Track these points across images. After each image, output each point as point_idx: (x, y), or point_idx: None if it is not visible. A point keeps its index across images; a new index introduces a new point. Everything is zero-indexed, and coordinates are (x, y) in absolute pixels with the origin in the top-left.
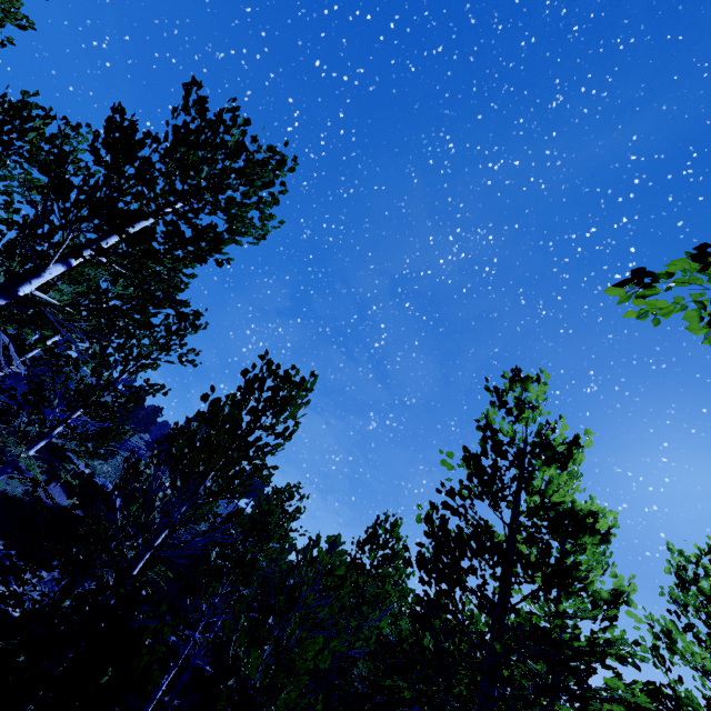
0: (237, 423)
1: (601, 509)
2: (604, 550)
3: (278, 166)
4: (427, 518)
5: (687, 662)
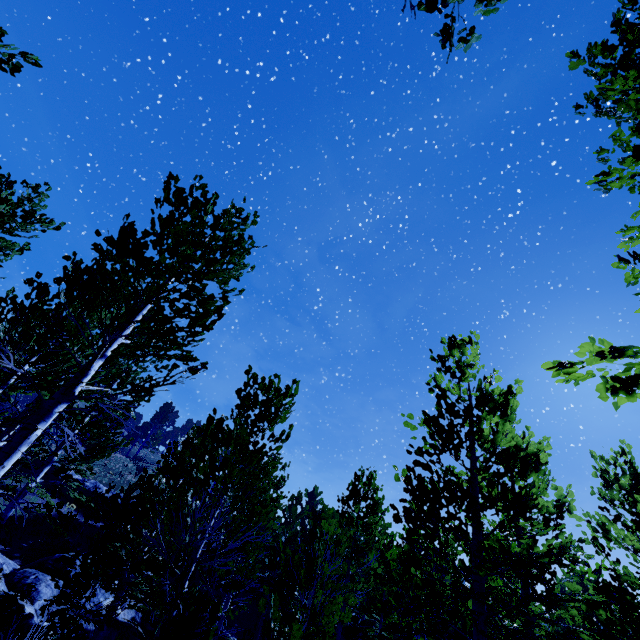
0: (247, 442)
1: (540, 446)
2: (545, 470)
3: (243, 222)
4: (406, 480)
5: (620, 545)
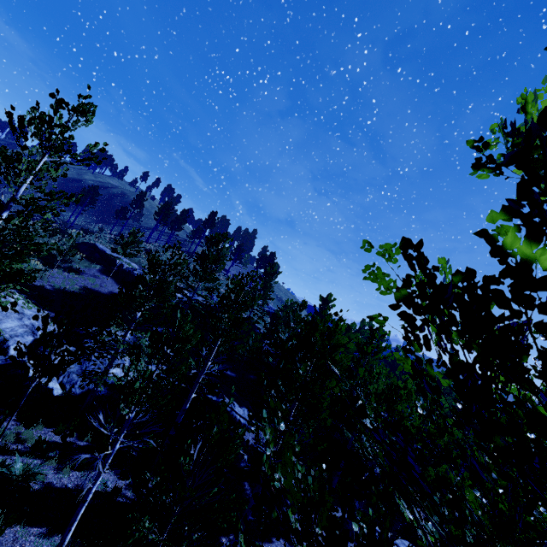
0: None
1: None
2: None
3: None
4: None
5: None
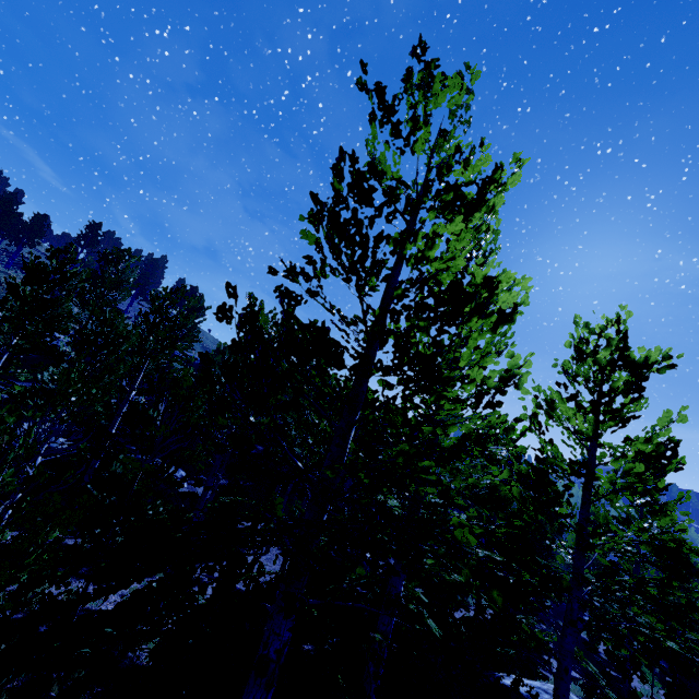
0: None
1: (509, 276)
2: (506, 331)
3: None
4: (220, 313)
5: (561, 424)
